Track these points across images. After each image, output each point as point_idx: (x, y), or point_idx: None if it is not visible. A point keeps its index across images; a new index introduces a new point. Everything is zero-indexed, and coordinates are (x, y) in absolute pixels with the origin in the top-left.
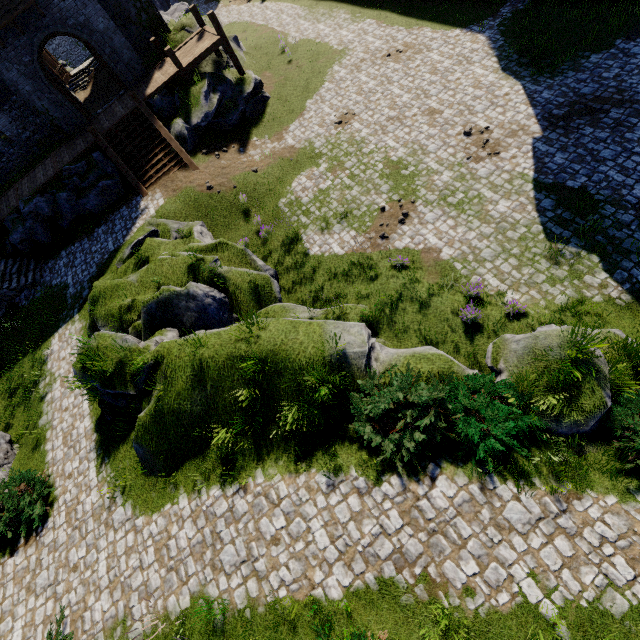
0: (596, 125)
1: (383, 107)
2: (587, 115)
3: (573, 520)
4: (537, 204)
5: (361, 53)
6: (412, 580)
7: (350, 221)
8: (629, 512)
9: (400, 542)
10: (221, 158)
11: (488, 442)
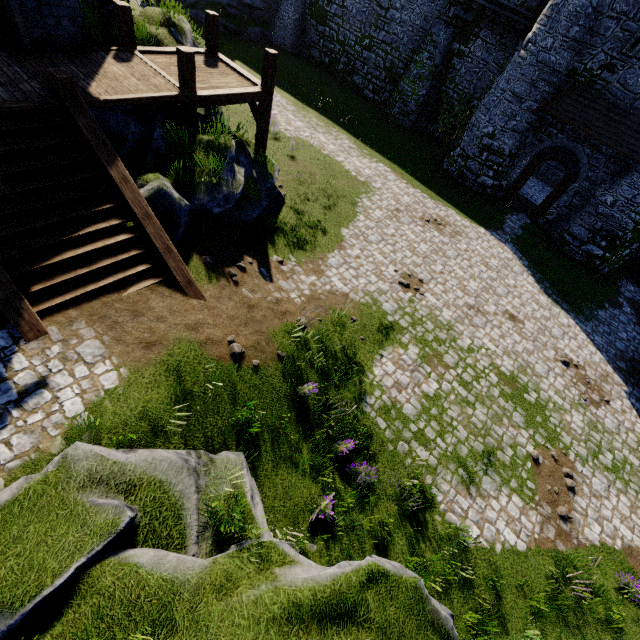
0: None
1: (454, 286)
2: None
3: None
4: None
5: (392, 200)
6: None
7: (502, 473)
8: None
9: None
10: (240, 282)
11: None
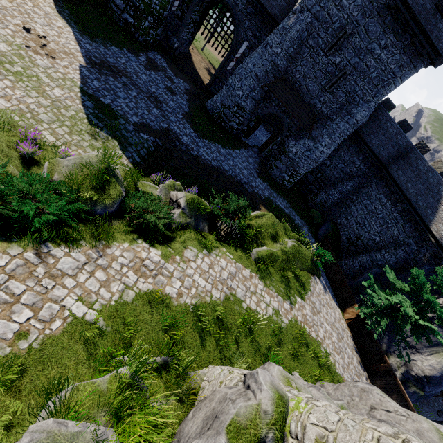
0: (115, 79)
1: None
2: (111, 71)
3: (106, 259)
4: (83, 102)
5: None
6: None
7: None
8: (134, 248)
9: None
10: None
11: (44, 217)
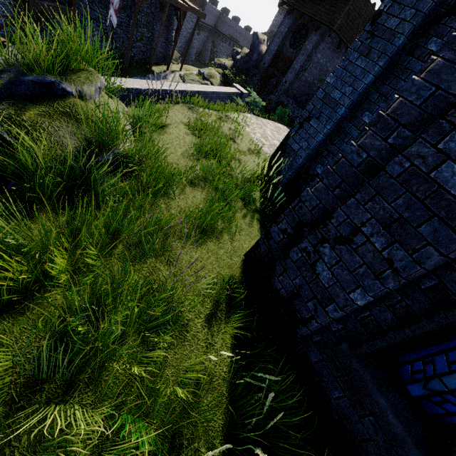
0: None
1: None
2: None
3: None
4: None
5: None
6: None
7: None
8: None
9: None
10: None
11: None
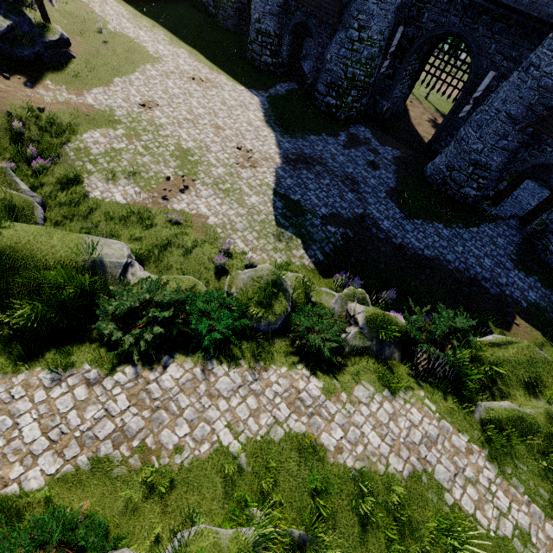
0: (309, 170)
1: (183, 109)
2: (305, 164)
3: (261, 384)
4: (274, 203)
5: (172, 67)
6: (128, 453)
7: (137, 179)
8: (292, 375)
9: (123, 421)
10: None
11: (213, 334)
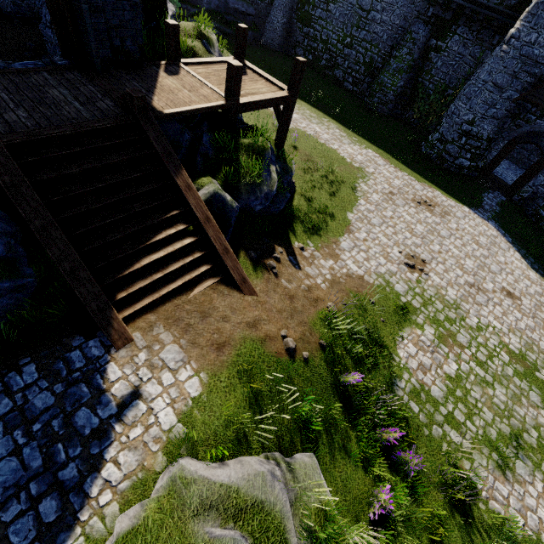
0: None
1: (453, 265)
2: None
3: None
4: None
5: (385, 183)
6: None
7: (532, 456)
8: None
9: None
10: (279, 273)
11: None
